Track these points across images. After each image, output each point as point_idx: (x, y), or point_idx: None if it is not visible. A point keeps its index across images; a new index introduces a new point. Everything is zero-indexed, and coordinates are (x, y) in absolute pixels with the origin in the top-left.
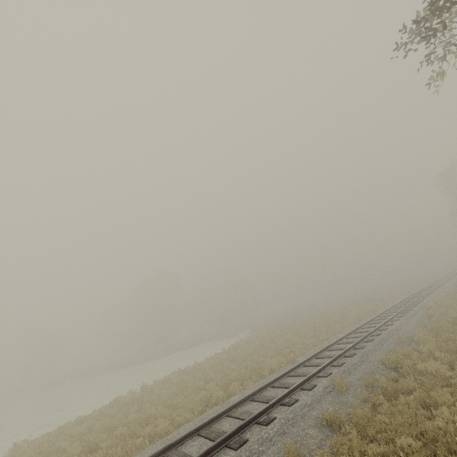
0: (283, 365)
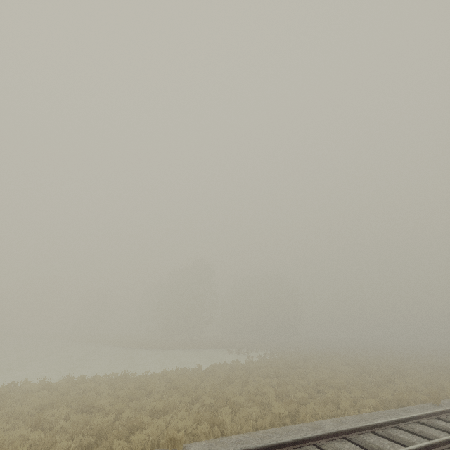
0: (162, 444)
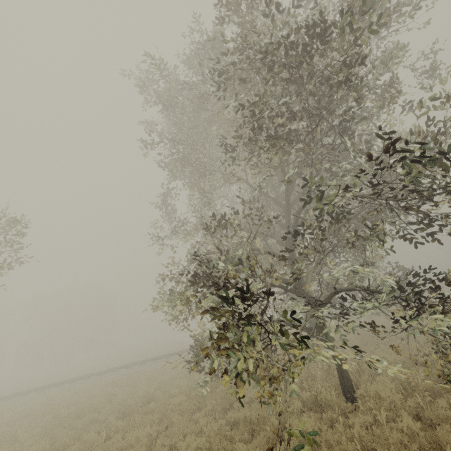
0: None
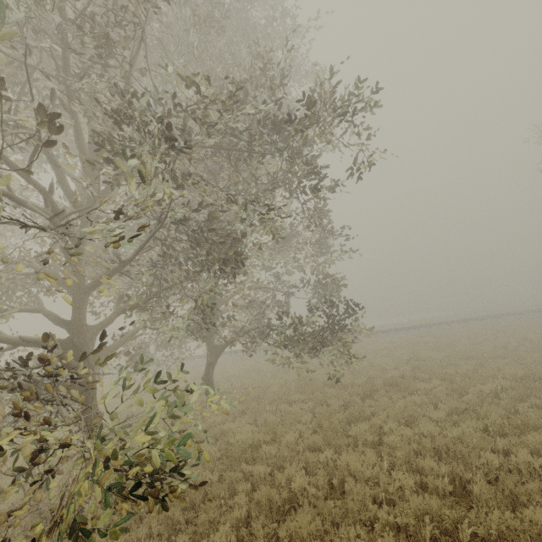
0: None
